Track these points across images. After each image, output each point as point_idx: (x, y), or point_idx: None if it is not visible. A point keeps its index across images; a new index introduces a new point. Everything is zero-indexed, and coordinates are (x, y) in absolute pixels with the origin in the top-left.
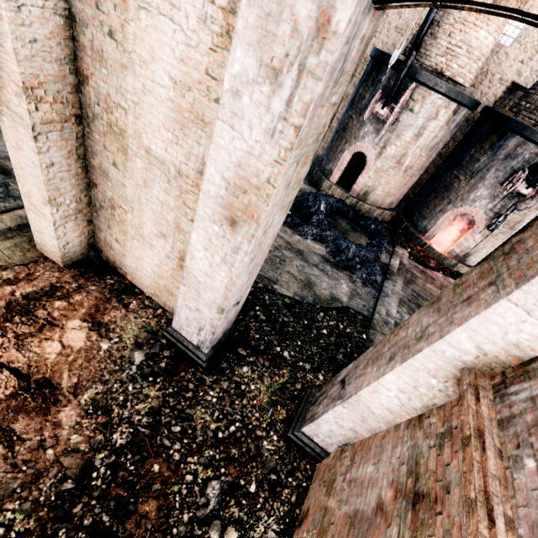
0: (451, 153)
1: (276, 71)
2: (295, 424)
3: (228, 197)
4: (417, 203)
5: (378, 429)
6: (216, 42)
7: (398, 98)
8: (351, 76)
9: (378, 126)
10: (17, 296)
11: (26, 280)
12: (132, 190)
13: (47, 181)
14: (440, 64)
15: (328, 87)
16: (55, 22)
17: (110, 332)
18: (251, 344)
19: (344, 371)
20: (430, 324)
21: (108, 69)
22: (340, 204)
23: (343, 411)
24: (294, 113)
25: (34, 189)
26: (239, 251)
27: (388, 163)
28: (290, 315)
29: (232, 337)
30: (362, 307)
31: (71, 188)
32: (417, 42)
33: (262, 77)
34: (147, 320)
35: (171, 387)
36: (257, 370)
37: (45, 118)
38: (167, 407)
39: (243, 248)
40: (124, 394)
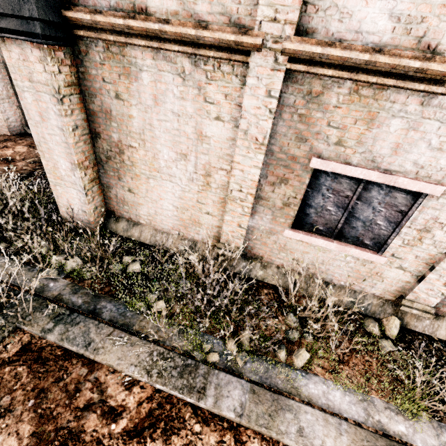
0: None
1: None
2: None
3: None
4: None
5: None
6: None
7: None
8: None
9: None
10: None
11: None
12: None
13: None
14: None
15: None
16: None
17: None
18: None
19: None
20: None
21: None
22: None
23: None
24: None
25: None
26: None
27: None
28: None
29: None
30: None
31: (1, 81)
32: None
33: None
34: None
35: None
36: None
37: None
38: None
39: None
40: None
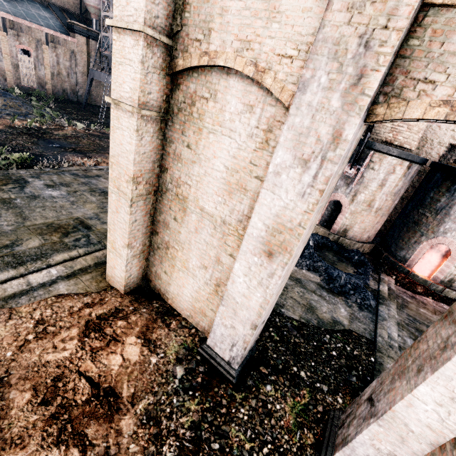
0: (413, 196)
1: (305, 161)
2: (326, 450)
3: (267, 237)
4: (391, 236)
5: (421, 453)
6: (258, 146)
7: (360, 161)
8: (349, 158)
9: (347, 181)
10: (93, 316)
11: (99, 304)
12: (185, 235)
13: (130, 231)
14: (388, 137)
15: (339, 166)
16: (156, 142)
17: (157, 348)
18: (270, 363)
19: (367, 389)
20: (451, 335)
21: (182, 164)
22: (325, 240)
23: (379, 430)
24: (319, 182)
25: (119, 237)
26: (274, 276)
27: (360, 207)
28: (300, 336)
29: (253, 356)
30: (363, 330)
31: (142, 236)
32: (370, 127)
33: (296, 164)
34: (184, 338)
35: (207, 402)
36: (279, 389)
37: (139, 193)
38: (206, 422)
39: (277, 273)
40: (170, 406)
